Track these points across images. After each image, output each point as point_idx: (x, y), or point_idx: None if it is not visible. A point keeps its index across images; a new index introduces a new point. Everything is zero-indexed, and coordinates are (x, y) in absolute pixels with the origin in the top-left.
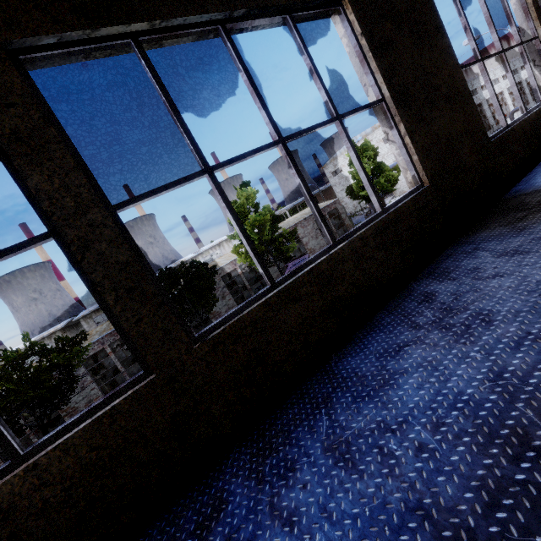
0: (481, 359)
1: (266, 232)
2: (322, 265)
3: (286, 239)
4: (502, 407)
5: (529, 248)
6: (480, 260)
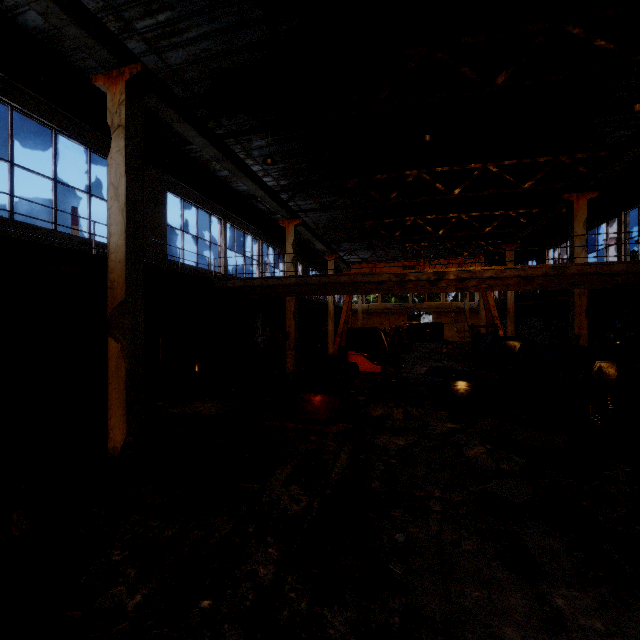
0: None
1: None
2: (43, 231)
3: None
4: None
5: None
6: None
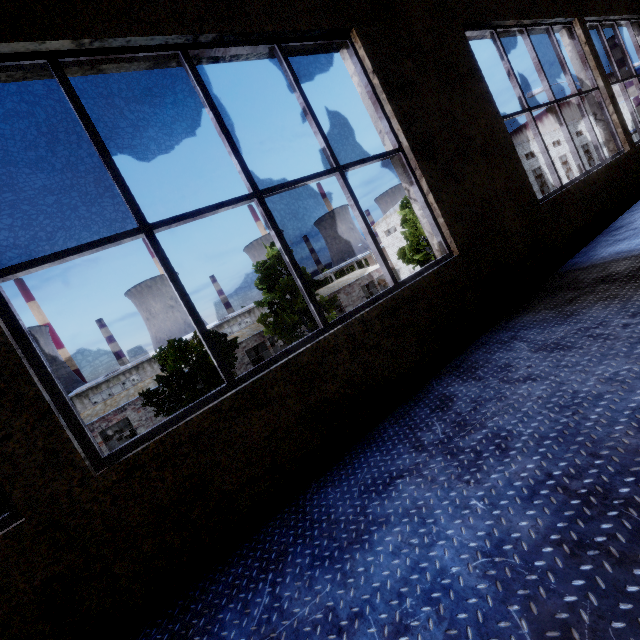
0: (482, 513)
1: (300, 299)
2: (304, 355)
3: (324, 308)
4: (490, 607)
5: (573, 342)
6: (514, 354)
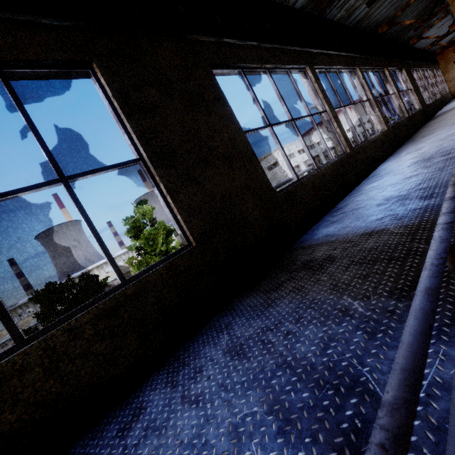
0: None
1: (160, 244)
2: None
3: None
4: None
5: (249, 348)
6: (213, 353)
